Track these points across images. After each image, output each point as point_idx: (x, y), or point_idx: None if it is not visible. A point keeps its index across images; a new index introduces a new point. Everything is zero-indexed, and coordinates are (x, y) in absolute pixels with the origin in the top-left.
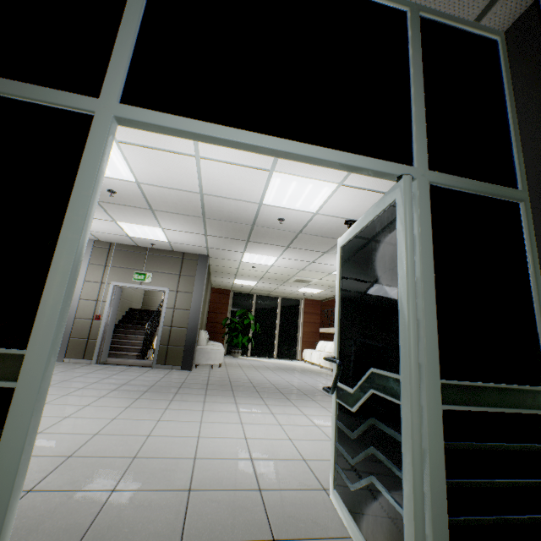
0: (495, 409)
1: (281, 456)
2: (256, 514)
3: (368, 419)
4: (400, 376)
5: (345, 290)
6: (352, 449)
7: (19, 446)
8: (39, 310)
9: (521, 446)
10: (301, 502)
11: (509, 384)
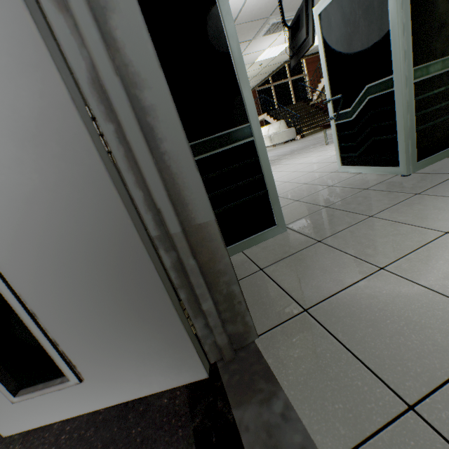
0: (435, 74)
1: (299, 176)
2: (314, 187)
3: (367, 114)
4: (393, 75)
5: (330, 49)
6: (353, 139)
7: (267, 159)
8: (246, 103)
9: (444, 88)
10: (328, 178)
11: (441, 58)
